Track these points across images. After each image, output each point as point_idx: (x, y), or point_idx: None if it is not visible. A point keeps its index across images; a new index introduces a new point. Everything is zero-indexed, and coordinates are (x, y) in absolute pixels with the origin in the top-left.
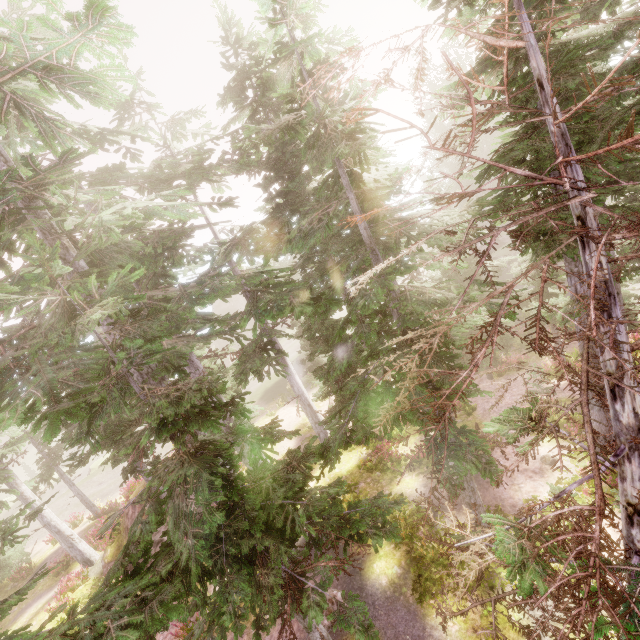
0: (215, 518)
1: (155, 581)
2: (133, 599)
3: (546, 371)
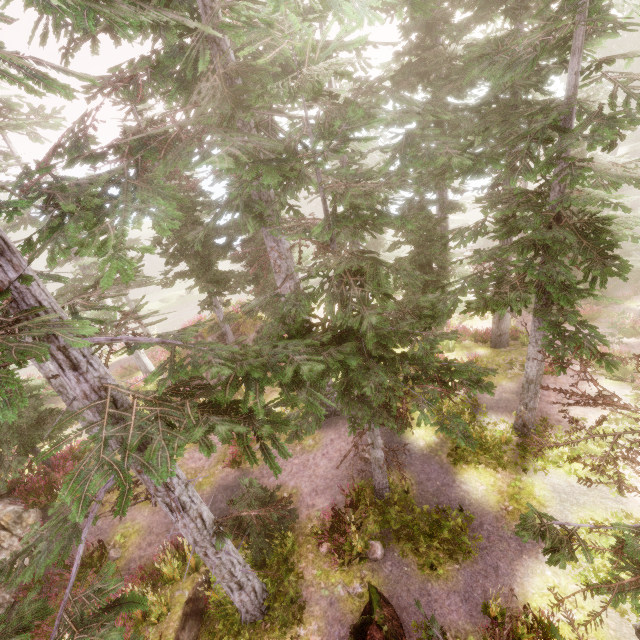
0: (387, 305)
1: (314, 346)
2: (304, 348)
3: (620, 327)
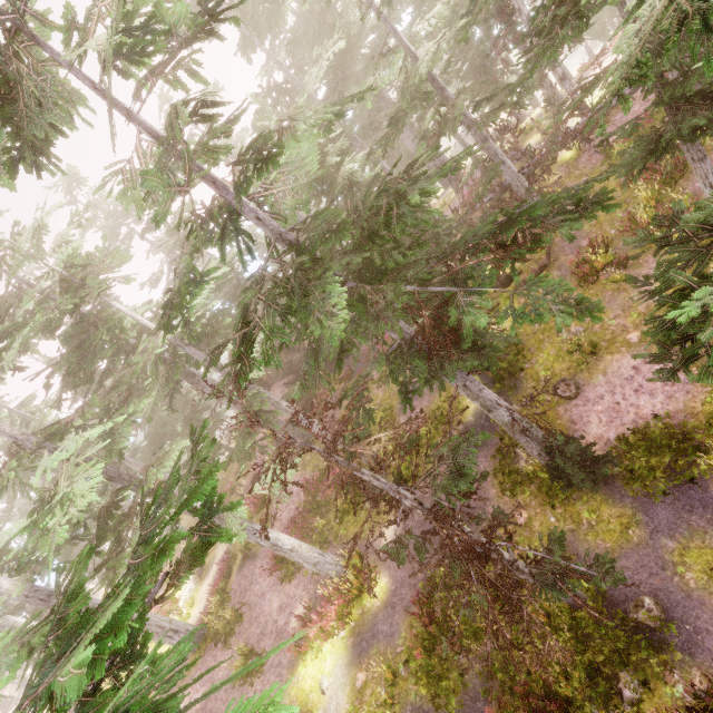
0: None
1: None
2: None
3: None
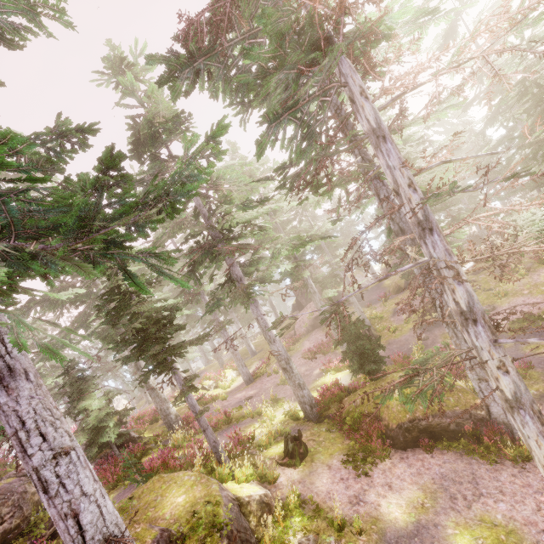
0: None
1: None
2: None
3: None
